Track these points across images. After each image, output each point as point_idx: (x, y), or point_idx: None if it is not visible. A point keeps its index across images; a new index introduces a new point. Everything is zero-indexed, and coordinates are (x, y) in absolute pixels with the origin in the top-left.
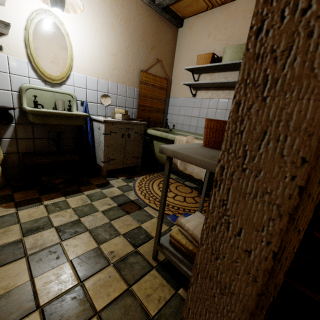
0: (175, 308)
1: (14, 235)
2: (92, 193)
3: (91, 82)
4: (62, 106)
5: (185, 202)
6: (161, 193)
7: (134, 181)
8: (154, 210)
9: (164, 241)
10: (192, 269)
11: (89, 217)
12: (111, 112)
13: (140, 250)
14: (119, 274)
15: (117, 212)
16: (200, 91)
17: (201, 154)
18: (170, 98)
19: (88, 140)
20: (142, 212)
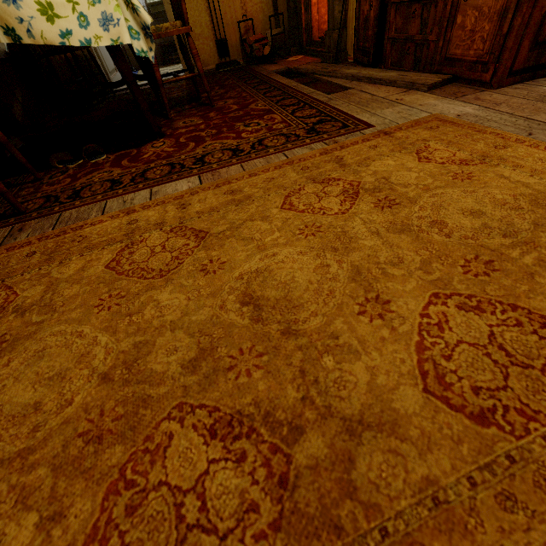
0: None
1: None
2: None
3: None
4: None
5: None
6: None
7: None
8: None
9: None
10: None
11: None
12: None
13: None
14: None
15: None
16: None
17: None
18: None
19: None
20: None
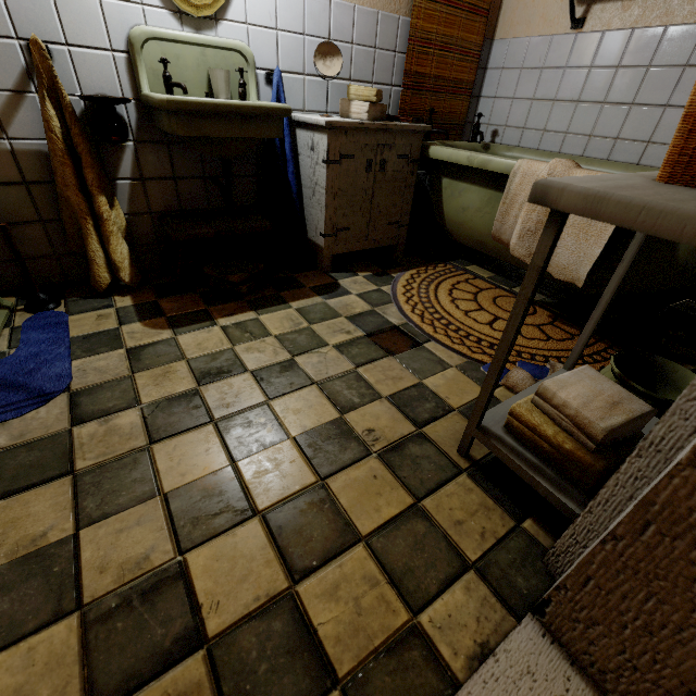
0: (518, 555)
1: (183, 382)
2: (307, 305)
3: (287, 7)
4: (225, 87)
5: (520, 337)
6: (458, 312)
7: (393, 283)
8: (448, 351)
9: (490, 423)
10: (564, 490)
11: (312, 356)
12: (339, 99)
13: (428, 433)
14: (392, 474)
15: (366, 349)
16: (604, 4)
17: (691, 203)
18: (494, 43)
19: (288, 180)
20: (421, 353)
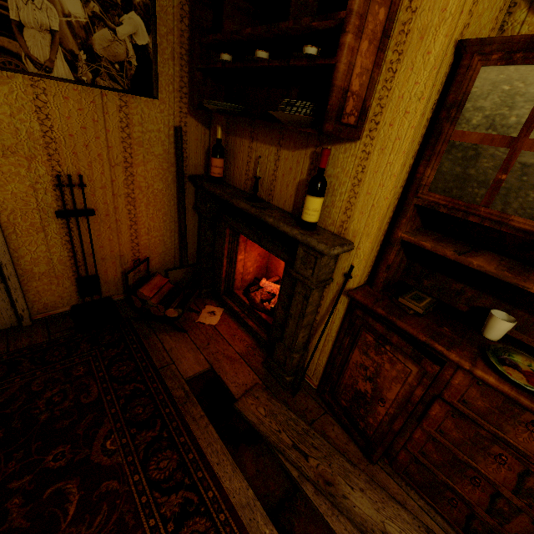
0: None
1: None
2: None
3: None
4: None
5: None
6: None
7: None
8: None
9: None
10: None
11: None
12: None
13: None
14: None
15: None
16: None
17: None
18: None
19: None
20: None
